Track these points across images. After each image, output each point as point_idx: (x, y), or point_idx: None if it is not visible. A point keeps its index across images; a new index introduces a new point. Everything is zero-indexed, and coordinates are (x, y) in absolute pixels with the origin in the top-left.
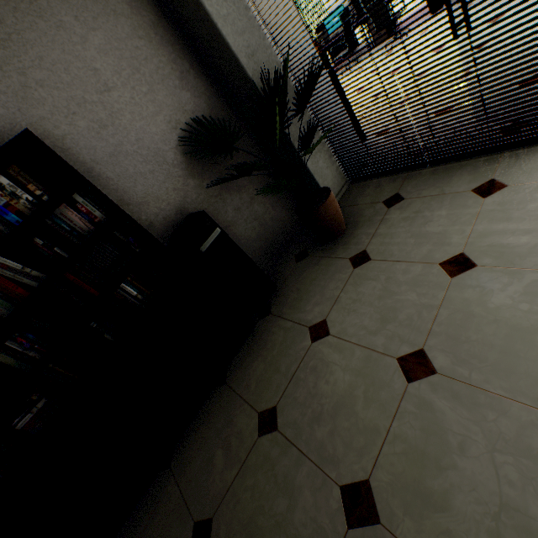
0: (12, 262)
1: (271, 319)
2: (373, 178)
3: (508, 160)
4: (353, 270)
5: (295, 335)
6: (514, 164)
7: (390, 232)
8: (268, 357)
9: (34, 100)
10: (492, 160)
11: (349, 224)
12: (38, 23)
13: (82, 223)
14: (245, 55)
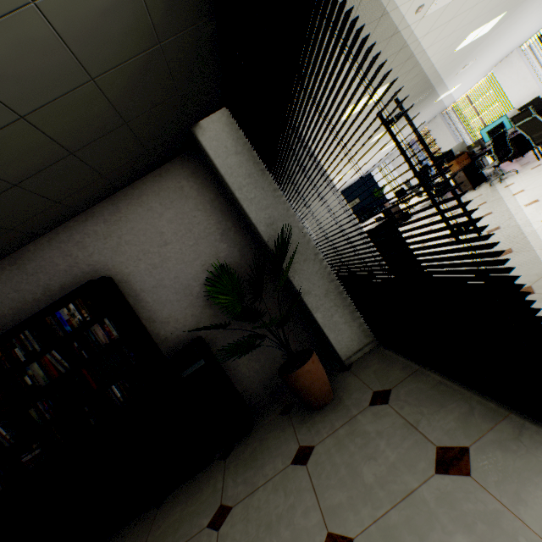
0: (58, 354)
1: (220, 467)
2: (395, 351)
3: (507, 429)
4: (289, 464)
5: (210, 503)
6: (505, 442)
7: (343, 441)
8: (186, 509)
9: (121, 252)
10: (493, 413)
11: (334, 399)
12: (138, 209)
13: (104, 337)
14: (264, 224)
